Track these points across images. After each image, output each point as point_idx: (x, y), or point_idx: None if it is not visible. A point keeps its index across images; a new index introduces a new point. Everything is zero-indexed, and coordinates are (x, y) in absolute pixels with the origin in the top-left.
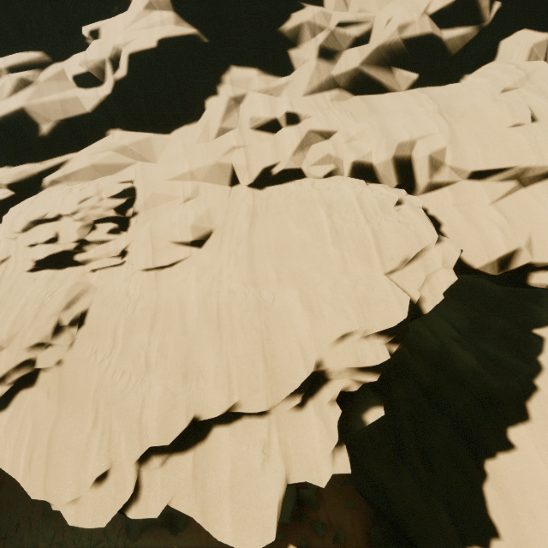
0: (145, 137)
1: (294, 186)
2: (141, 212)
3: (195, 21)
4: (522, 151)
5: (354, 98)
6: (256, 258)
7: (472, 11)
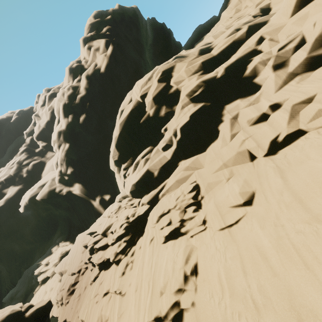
0: (195, 158)
1: (301, 141)
2: (205, 195)
3: (202, 100)
4: None
5: (315, 72)
6: (304, 199)
7: None
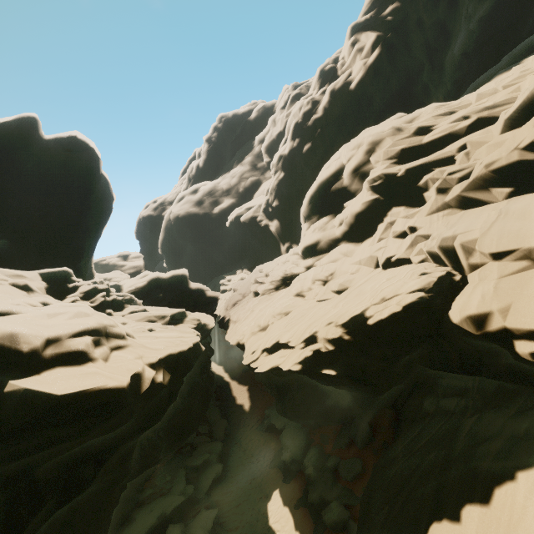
0: (351, 245)
1: (399, 268)
2: (333, 279)
3: (379, 192)
4: (528, 235)
5: (461, 212)
6: (346, 298)
7: None
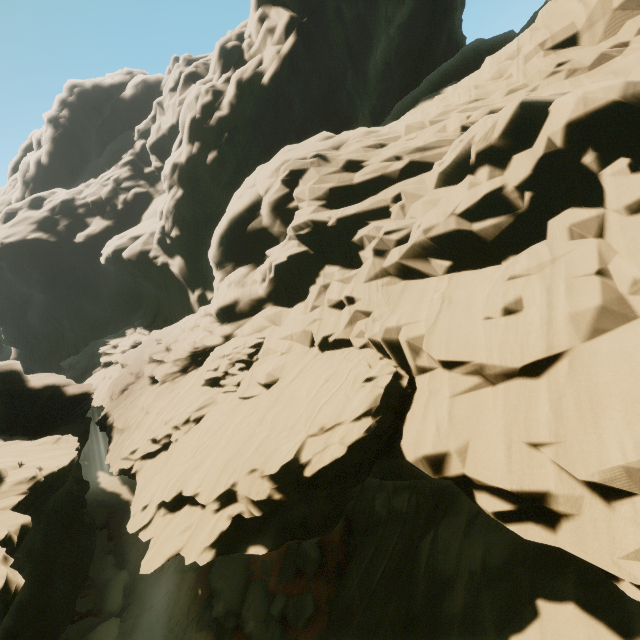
0: (280, 310)
1: (339, 352)
2: (260, 359)
3: (308, 243)
4: (478, 346)
5: (401, 283)
6: (276, 403)
7: (502, 204)
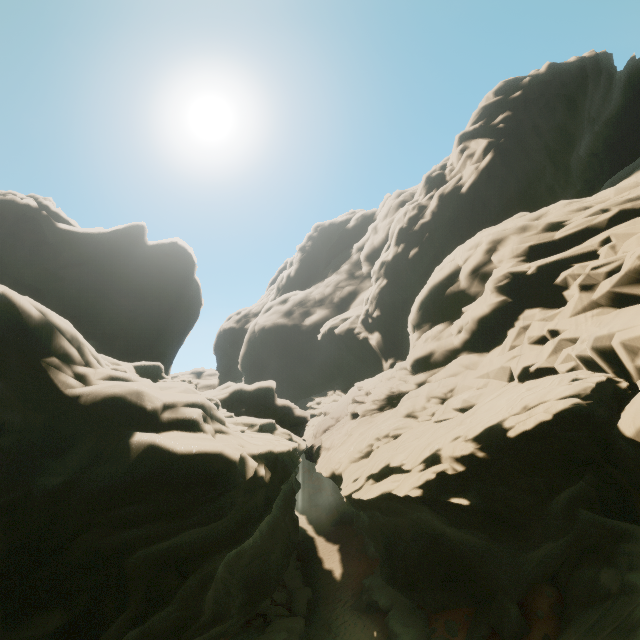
0: (475, 356)
1: (541, 379)
2: (454, 396)
3: (505, 293)
4: None
5: (615, 311)
6: (474, 414)
7: None
